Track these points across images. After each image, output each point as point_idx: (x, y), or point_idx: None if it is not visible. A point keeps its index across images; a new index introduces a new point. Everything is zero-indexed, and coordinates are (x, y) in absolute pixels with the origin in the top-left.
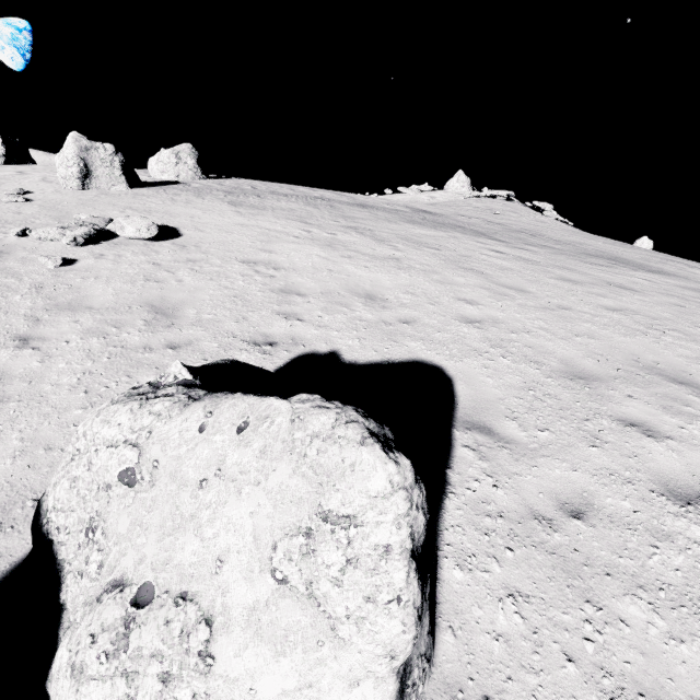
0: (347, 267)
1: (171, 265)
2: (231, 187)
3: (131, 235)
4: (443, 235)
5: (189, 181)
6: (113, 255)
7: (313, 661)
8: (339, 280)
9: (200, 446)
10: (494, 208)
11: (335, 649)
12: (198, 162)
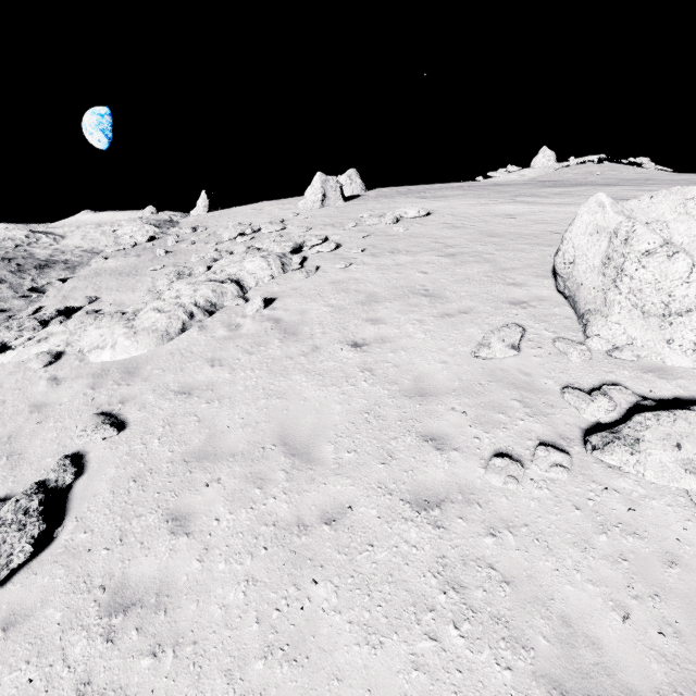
0: (548, 209)
1: (454, 222)
2: (395, 192)
3: (412, 216)
4: (583, 189)
5: (361, 194)
6: (417, 224)
7: (689, 224)
8: (553, 214)
9: (642, 203)
10: (593, 171)
11: (694, 221)
12: (361, 180)
